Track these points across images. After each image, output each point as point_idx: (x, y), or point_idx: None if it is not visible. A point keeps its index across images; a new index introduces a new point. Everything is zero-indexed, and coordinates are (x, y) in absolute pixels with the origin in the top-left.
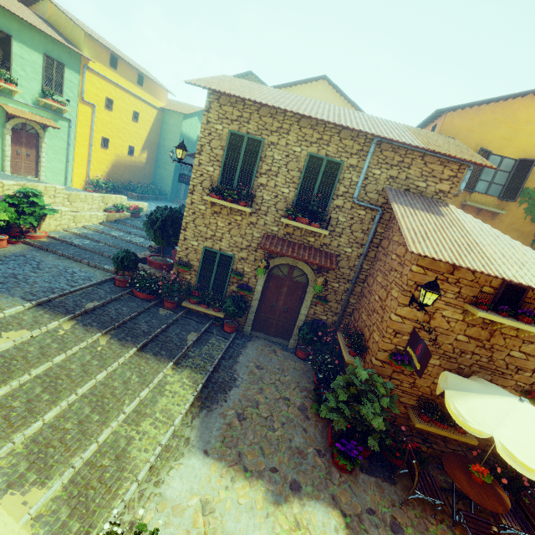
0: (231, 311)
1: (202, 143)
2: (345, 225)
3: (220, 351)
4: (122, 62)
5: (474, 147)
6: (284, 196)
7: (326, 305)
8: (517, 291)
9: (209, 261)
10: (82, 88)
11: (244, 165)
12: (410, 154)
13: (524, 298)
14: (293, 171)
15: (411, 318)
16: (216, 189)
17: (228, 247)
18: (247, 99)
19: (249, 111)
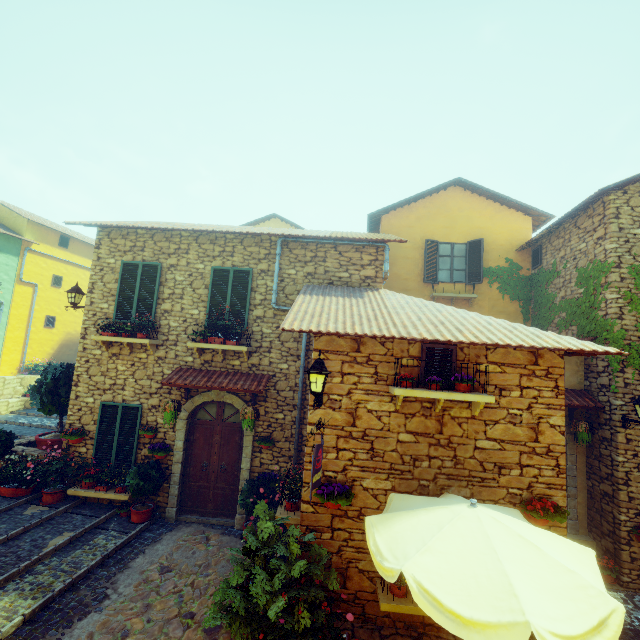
0: (134, 486)
1: (94, 280)
2: (272, 336)
3: (100, 554)
4: (75, 241)
5: (420, 241)
6: (194, 318)
7: (274, 448)
8: (442, 355)
9: (109, 419)
10: (21, 269)
11: (142, 294)
12: (321, 247)
13: (455, 362)
14: (200, 289)
15: (330, 424)
16: (109, 326)
17: (134, 396)
18: (132, 227)
19: (143, 240)
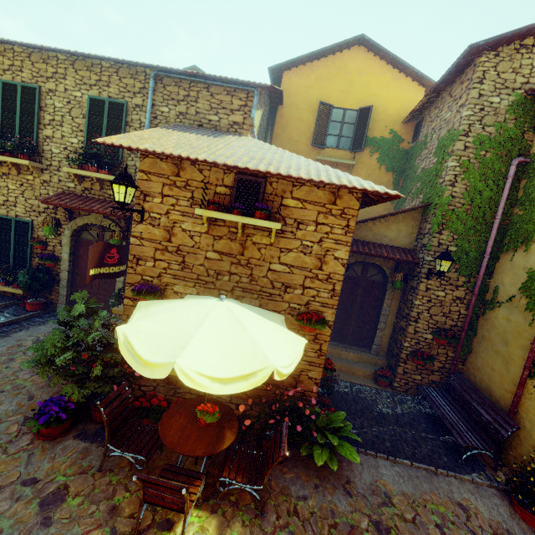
0: (24, 283)
1: None
2: None
3: None
4: None
5: (316, 103)
6: (74, 146)
7: None
8: (252, 186)
9: (5, 230)
10: None
11: (23, 117)
12: (194, 86)
13: (262, 194)
14: (78, 119)
15: (150, 238)
16: None
17: (25, 213)
18: (2, 40)
19: (20, 59)
